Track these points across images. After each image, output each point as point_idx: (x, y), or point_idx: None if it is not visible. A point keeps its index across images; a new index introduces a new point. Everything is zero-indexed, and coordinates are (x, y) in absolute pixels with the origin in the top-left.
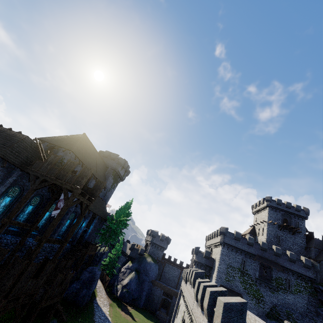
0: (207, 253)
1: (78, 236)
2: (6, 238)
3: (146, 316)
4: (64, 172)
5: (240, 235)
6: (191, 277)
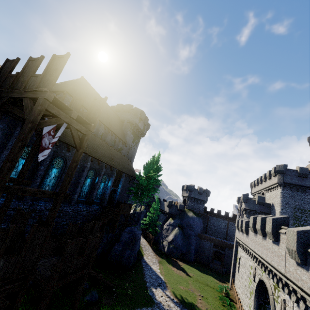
0: (260, 198)
1: (106, 197)
2: None
3: (200, 269)
4: (24, 77)
5: (307, 171)
6: (261, 227)
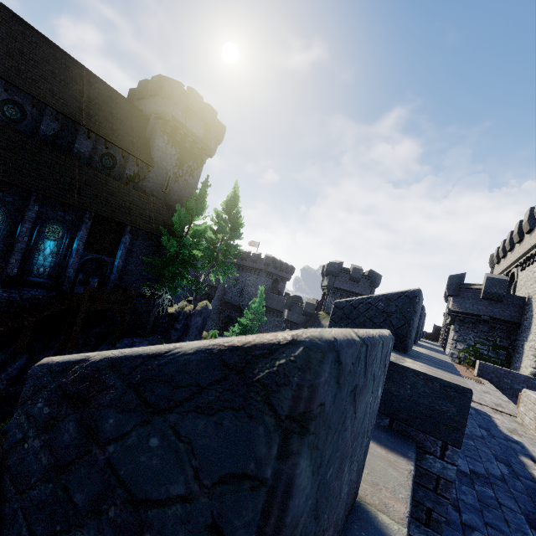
0: (494, 283)
1: (68, 272)
2: None
3: None
4: None
5: None
6: None
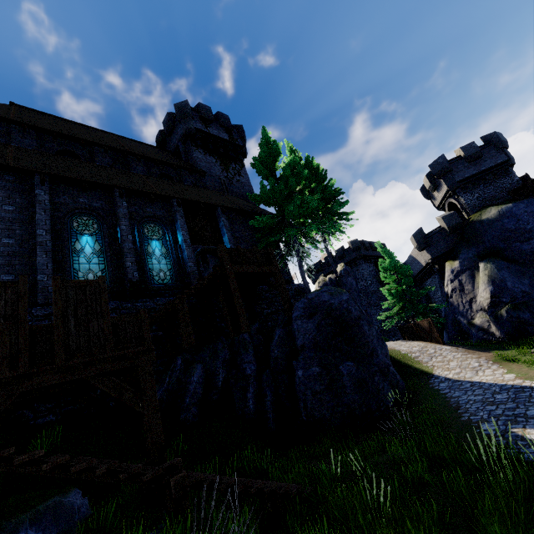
0: None
1: (189, 268)
2: None
3: None
4: None
5: None
6: None
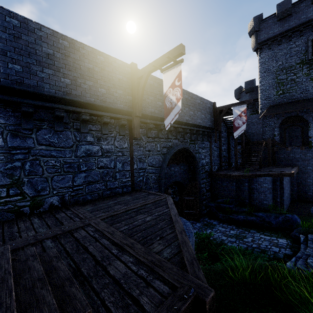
0: (248, 83)
1: None
2: None
3: None
4: None
5: (288, 3)
6: None
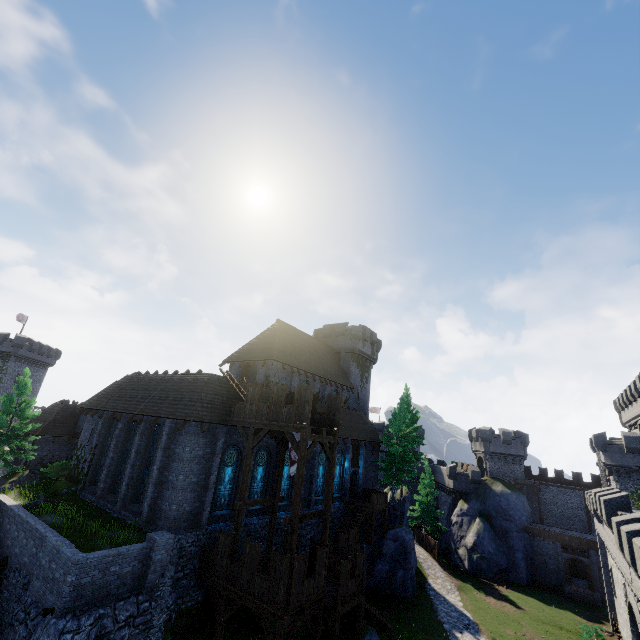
0: (631, 440)
1: (347, 486)
2: (253, 523)
3: (544, 599)
4: (276, 407)
5: None
6: (601, 512)
